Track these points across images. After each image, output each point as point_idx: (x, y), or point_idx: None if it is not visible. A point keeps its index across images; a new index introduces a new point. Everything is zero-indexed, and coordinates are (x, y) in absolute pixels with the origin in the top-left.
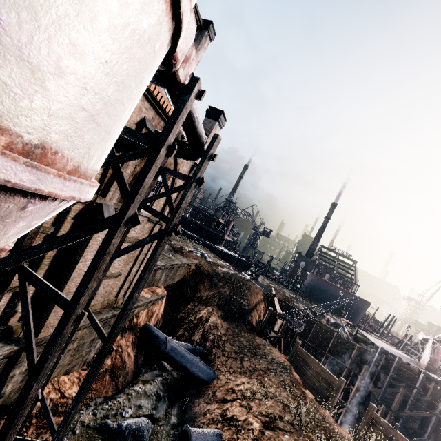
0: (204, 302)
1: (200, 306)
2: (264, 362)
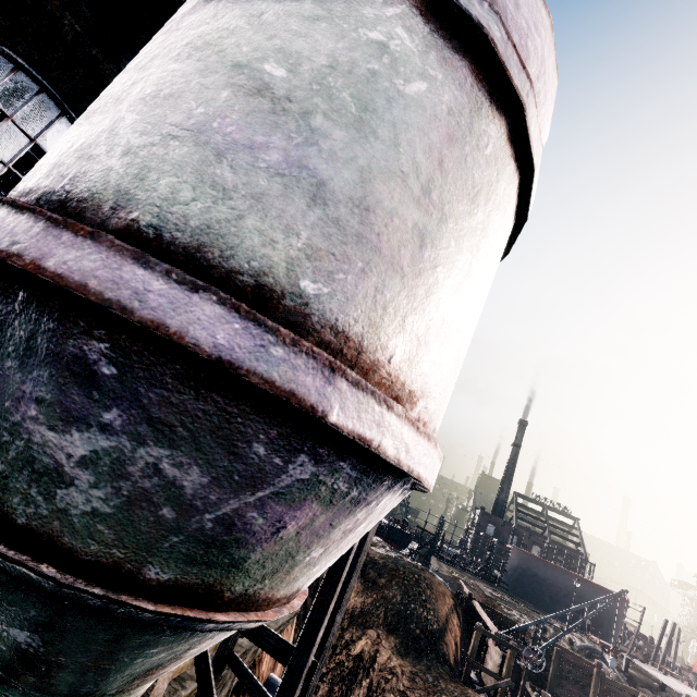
0: (359, 620)
1: (353, 630)
2: None
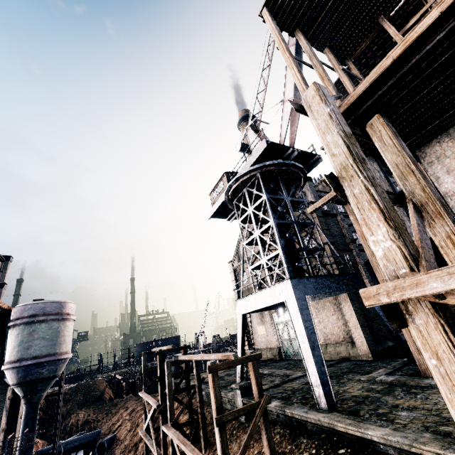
0: (67, 414)
1: (66, 419)
2: (123, 401)
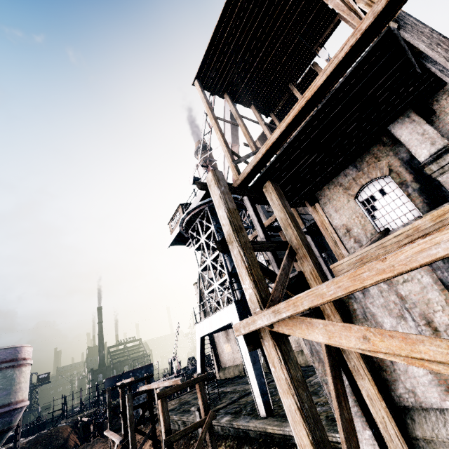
0: None
1: None
2: (90, 445)
